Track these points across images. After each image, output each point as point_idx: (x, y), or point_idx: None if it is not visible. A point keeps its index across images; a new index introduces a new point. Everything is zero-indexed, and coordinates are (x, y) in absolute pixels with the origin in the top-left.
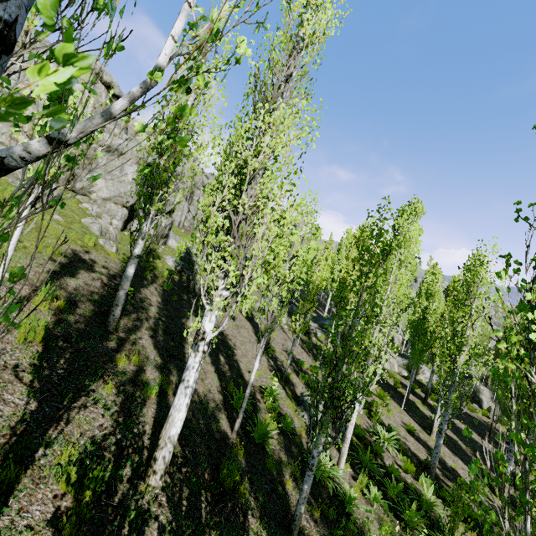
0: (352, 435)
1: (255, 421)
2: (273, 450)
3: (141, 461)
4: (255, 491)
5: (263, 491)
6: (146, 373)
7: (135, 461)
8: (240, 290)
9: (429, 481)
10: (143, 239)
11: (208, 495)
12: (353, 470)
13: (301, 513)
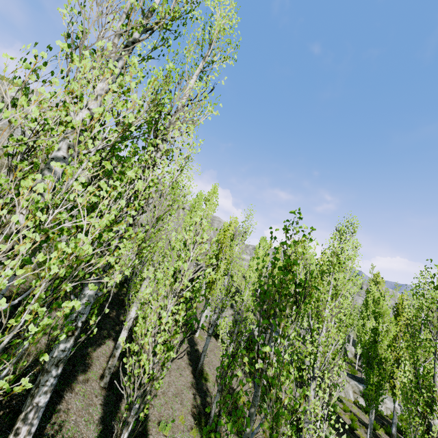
0: None
1: None
2: None
3: None
4: None
5: None
6: None
7: None
8: None
9: None
10: None
11: None
12: None
13: None
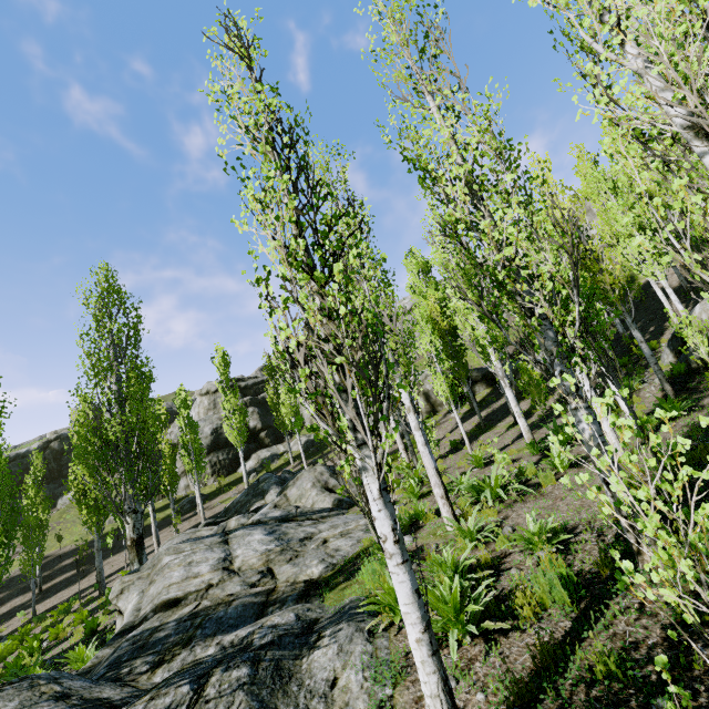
0: None
1: None
2: None
3: None
4: None
5: None
6: None
7: None
8: None
9: None
10: None
11: None
12: None
13: None
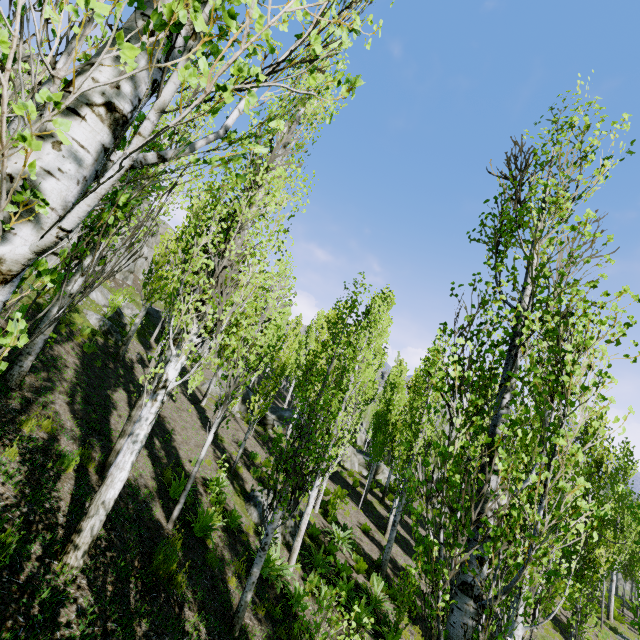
0: (305, 536)
1: (198, 511)
2: (215, 547)
3: (55, 539)
4: (193, 585)
5: (202, 586)
6: (60, 443)
7: (49, 536)
8: (216, 336)
9: (380, 579)
10: (83, 275)
11: (139, 583)
12: (303, 571)
13: (247, 602)
